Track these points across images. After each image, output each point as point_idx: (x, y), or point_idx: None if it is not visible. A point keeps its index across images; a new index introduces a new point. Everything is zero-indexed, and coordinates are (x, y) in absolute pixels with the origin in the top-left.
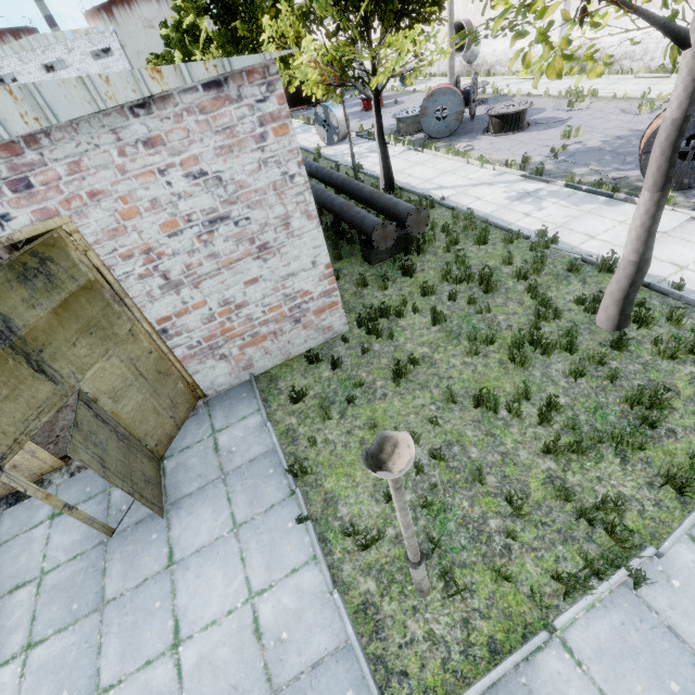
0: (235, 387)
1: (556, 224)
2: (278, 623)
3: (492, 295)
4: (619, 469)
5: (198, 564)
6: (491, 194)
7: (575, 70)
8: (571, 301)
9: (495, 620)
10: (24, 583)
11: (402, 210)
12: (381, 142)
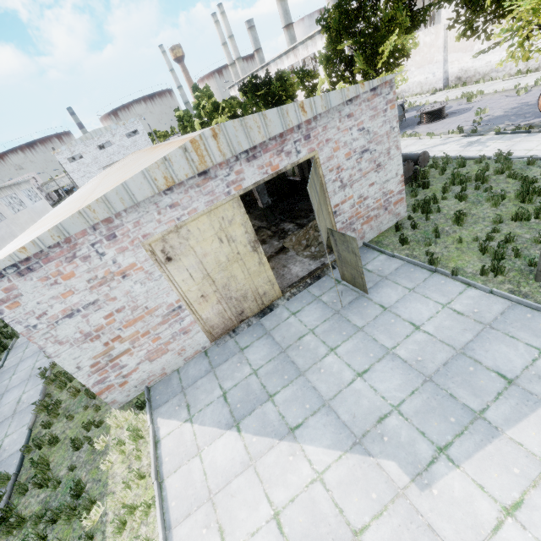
0: None
1: (502, 150)
2: (468, 308)
3: (486, 184)
4: None
5: (401, 305)
6: (449, 148)
7: (532, 57)
8: (538, 175)
9: None
10: (304, 335)
11: (412, 156)
12: None
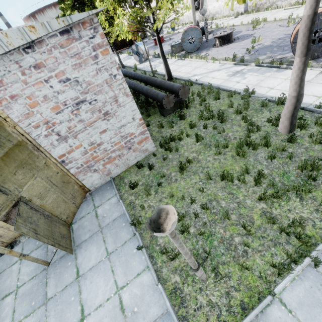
0: (103, 184)
1: (253, 84)
2: (132, 303)
3: (225, 124)
4: (299, 204)
5: (91, 275)
6: (219, 75)
7: None
8: (265, 121)
9: (243, 291)
10: (9, 293)
11: (176, 87)
12: (163, 57)
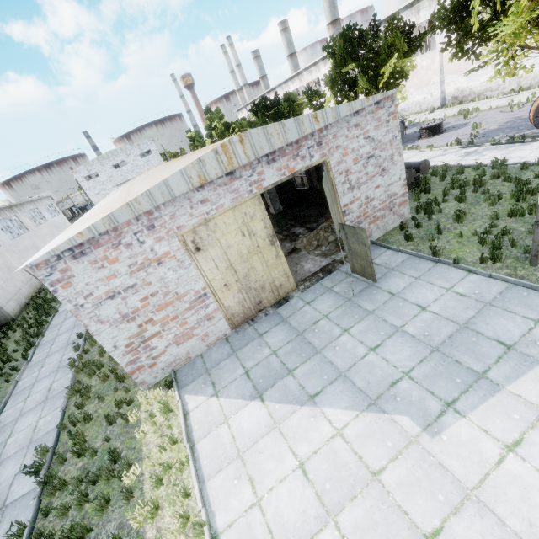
0: None
1: (498, 158)
2: (470, 291)
3: (484, 187)
4: None
5: (408, 291)
6: (448, 158)
7: (517, 73)
8: (531, 178)
9: None
10: (318, 320)
11: (413, 164)
12: None
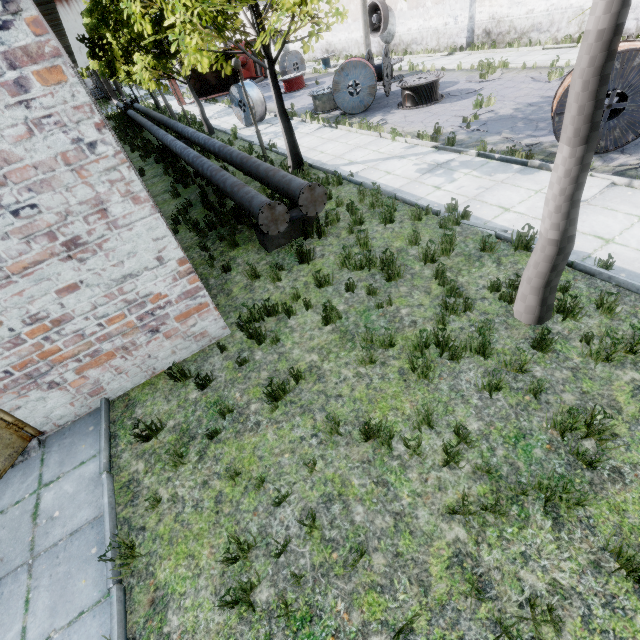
0: (83, 417)
1: (468, 196)
2: None
3: (396, 283)
4: (551, 539)
5: None
6: (401, 168)
7: None
8: (485, 287)
9: None
10: None
11: (295, 187)
12: (283, 116)
